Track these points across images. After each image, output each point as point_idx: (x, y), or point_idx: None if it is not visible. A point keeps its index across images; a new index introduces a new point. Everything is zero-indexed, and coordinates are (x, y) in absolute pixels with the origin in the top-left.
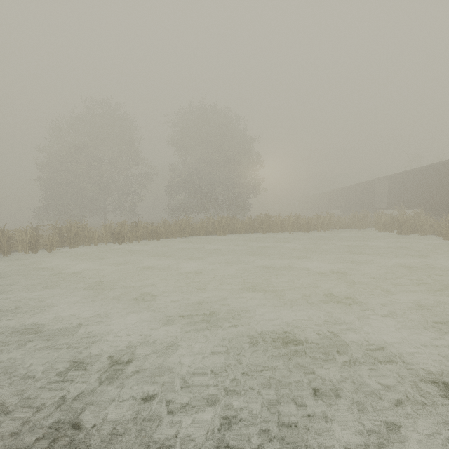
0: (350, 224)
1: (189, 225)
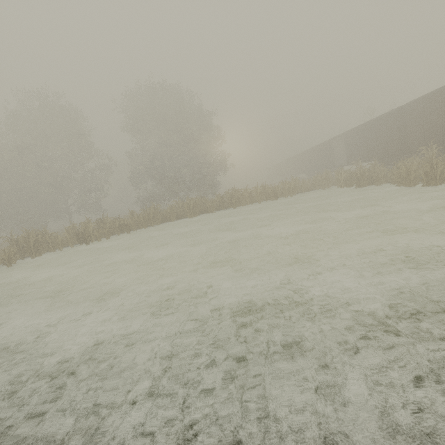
0: (314, 185)
1: (158, 212)
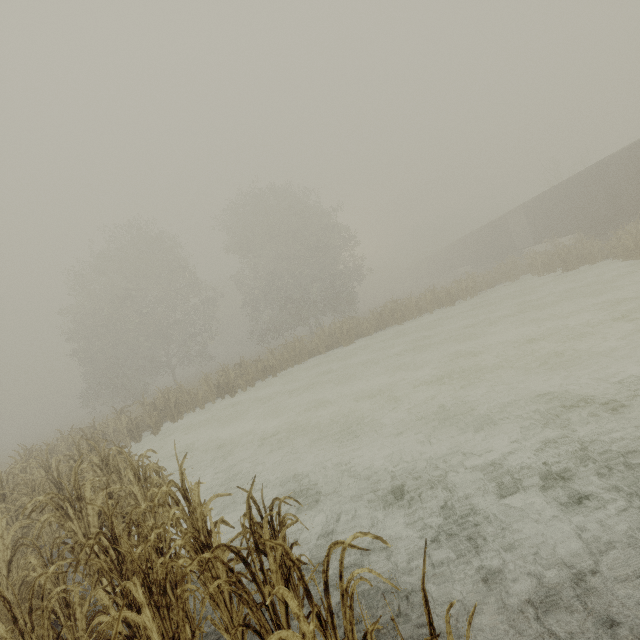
0: (498, 278)
1: (304, 345)
